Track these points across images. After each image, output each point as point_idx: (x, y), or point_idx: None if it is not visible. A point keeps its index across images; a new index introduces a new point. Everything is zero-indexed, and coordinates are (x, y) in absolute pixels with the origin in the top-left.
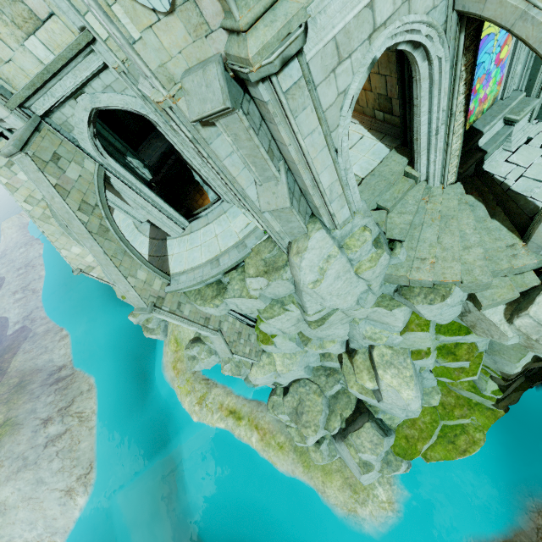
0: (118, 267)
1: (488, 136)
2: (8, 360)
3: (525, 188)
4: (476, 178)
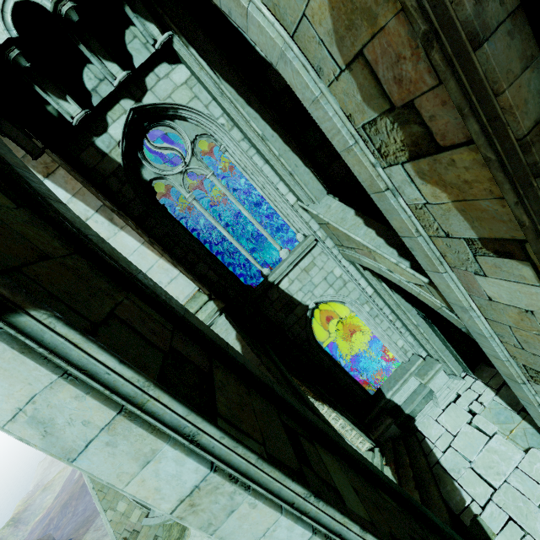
0: (101, 500)
1: (405, 394)
2: (80, 536)
3: (453, 465)
4: (401, 441)
